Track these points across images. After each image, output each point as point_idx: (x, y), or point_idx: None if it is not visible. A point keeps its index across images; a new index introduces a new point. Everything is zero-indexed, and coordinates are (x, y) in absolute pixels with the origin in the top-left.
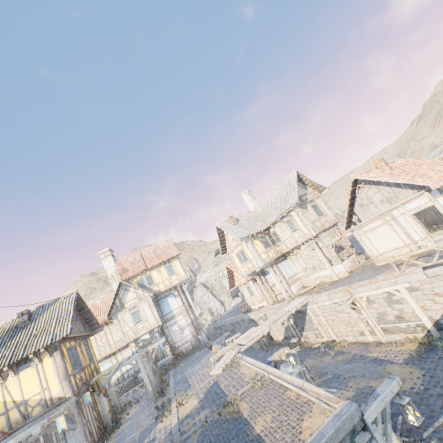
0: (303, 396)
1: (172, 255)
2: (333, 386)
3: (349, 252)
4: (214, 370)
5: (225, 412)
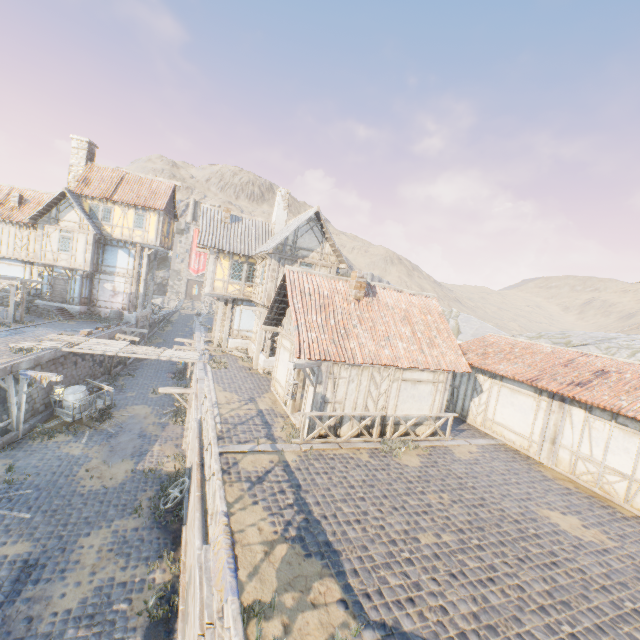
0: None
1: (153, 204)
2: (92, 439)
3: None
4: (16, 344)
5: None
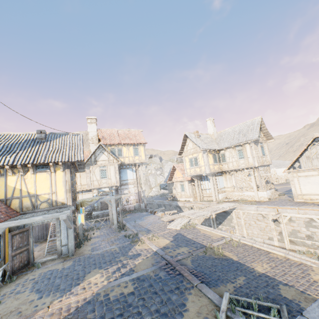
0: (294, 260)
1: (140, 141)
2: None
3: (270, 187)
4: (171, 226)
5: (208, 253)
